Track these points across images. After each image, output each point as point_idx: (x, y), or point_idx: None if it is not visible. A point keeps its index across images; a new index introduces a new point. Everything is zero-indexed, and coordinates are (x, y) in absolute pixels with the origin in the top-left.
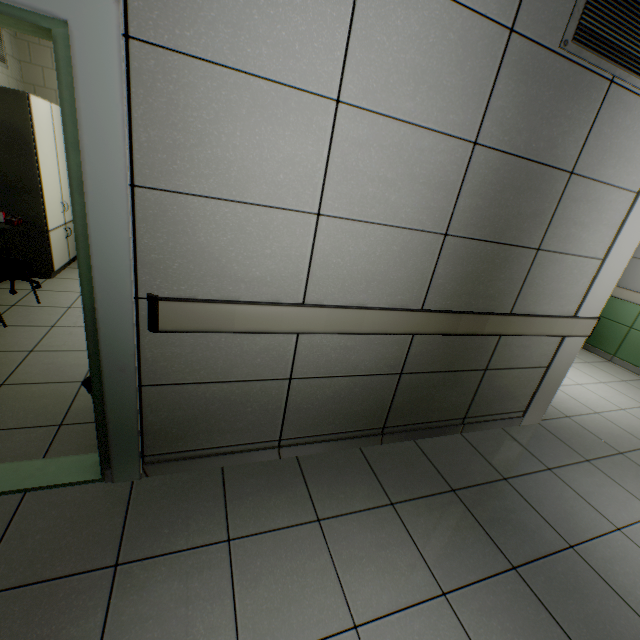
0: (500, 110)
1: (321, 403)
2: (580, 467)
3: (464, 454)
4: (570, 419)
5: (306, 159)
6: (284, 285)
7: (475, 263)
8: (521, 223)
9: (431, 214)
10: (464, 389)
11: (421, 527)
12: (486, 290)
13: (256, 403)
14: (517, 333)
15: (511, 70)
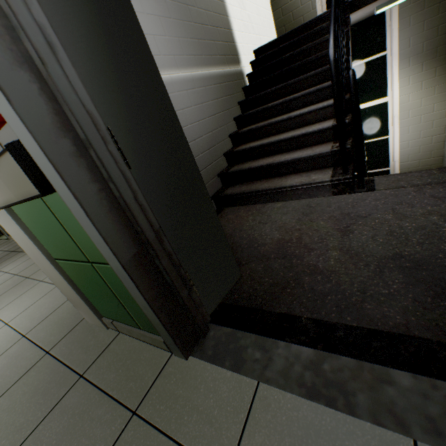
0: None
1: None
2: None
3: None
4: None
5: None
6: None
7: None
8: None
9: None
10: None
11: None
12: None
13: None
14: None
15: None
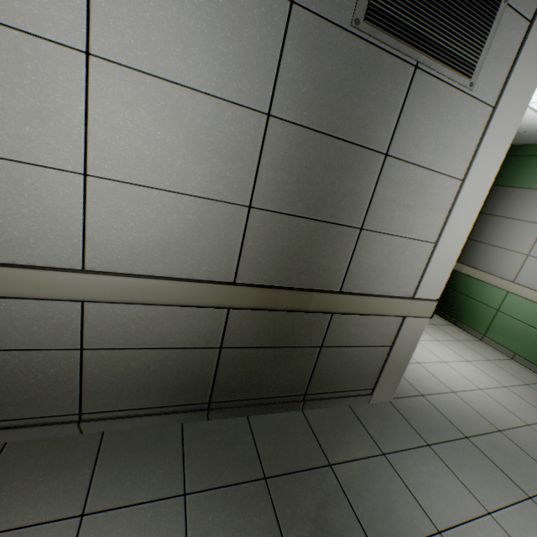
0: (293, 83)
1: (127, 376)
2: (418, 453)
3: (296, 434)
4: (424, 398)
5: (58, 113)
6: (54, 248)
7: (291, 238)
8: (338, 201)
9: (229, 184)
10: (300, 365)
11: (205, 526)
12: (308, 266)
13: (42, 374)
14: (349, 311)
15: (299, 43)
